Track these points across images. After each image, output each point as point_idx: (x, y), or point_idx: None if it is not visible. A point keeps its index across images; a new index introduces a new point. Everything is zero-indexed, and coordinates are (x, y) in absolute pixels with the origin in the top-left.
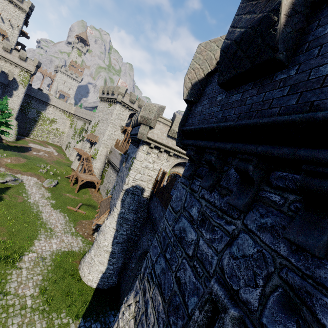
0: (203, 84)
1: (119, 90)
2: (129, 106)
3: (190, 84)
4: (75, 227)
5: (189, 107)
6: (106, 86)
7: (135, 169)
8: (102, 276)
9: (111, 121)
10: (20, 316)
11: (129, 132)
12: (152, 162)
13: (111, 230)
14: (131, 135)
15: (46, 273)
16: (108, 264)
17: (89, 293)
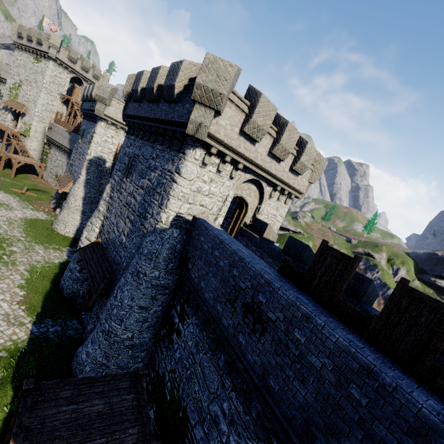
0: (131, 95)
1: (50, 41)
2: (68, 67)
3: (126, 93)
4: (32, 205)
5: (127, 104)
6: (25, 26)
7: (96, 143)
8: (77, 229)
9: (44, 85)
10: (20, 243)
11: (74, 105)
12: (111, 137)
13: (81, 193)
14: (83, 109)
15: (25, 228)
16: (82, 220)
17: (69, 239)
